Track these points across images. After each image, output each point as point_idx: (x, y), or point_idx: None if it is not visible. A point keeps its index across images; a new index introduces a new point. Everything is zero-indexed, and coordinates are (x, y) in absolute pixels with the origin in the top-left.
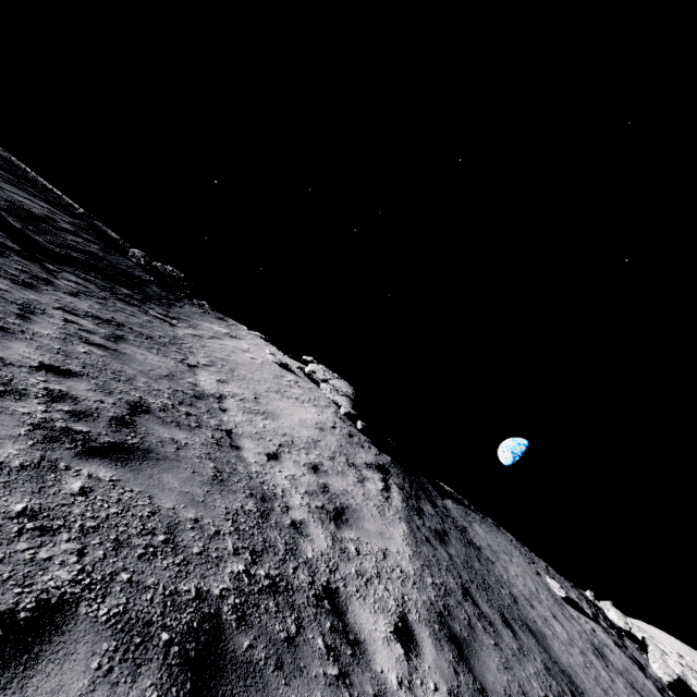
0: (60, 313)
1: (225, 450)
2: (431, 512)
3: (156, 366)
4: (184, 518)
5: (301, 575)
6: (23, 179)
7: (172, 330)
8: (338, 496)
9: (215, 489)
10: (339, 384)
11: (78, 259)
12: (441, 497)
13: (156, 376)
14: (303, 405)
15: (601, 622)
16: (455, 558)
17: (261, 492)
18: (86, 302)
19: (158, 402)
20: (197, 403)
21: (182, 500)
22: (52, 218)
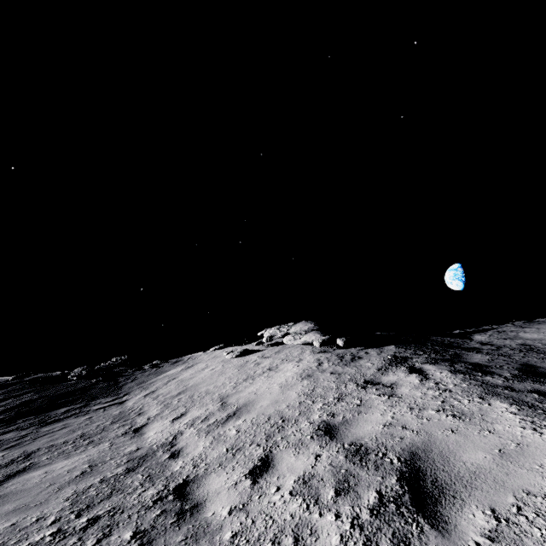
0: None
1: (159, 545)
2: (486, 358)
3: (62, 474)
4: None
5: None
6: None
7: (120, 408)
8: (384, 446)
9: None
10: (298, 328)
11: (5, 419)
12: (466, 339)
13: (50, 493)
14: (278, 370)
15: None
16: None
17: None
18: None
19: None
20: (127, 480)
21: None
22: None
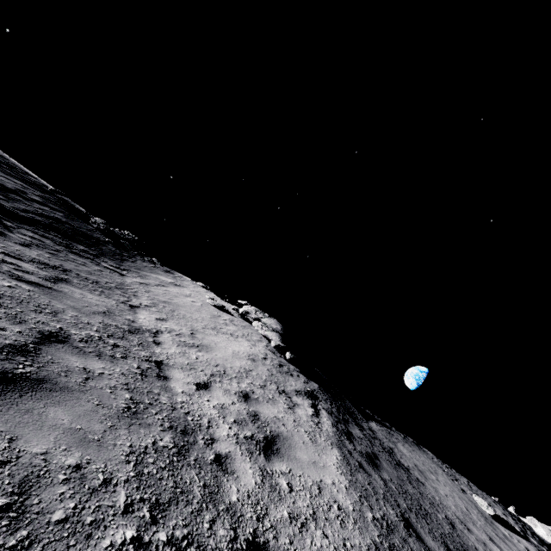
0: (0, 255)
1: (150, 380)
2: (360, 435)
3: (93, 304)
4: (57, 466)
5: (219, 530)
6: (4, 164)
7: (121, 278)
8: (268, 423)
9: (122, 423)
10: (269, 322)
11: (41, 222)
12: (366, 419)
13: (89, 311)
14: (237, 340)
15: (531, 539)
16: (389, 483)
17: (184, 424)
18: (36, 251)
19: (82, 333)
20: (130, 336)
21: (65, 440)
22: (23, 191)
